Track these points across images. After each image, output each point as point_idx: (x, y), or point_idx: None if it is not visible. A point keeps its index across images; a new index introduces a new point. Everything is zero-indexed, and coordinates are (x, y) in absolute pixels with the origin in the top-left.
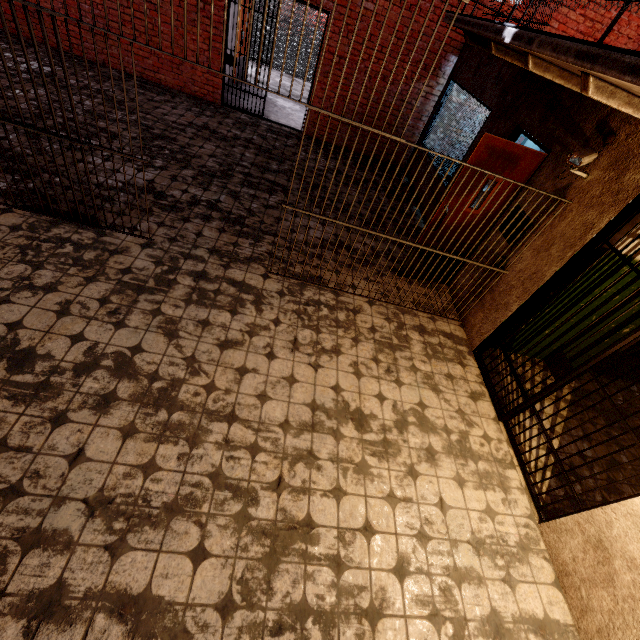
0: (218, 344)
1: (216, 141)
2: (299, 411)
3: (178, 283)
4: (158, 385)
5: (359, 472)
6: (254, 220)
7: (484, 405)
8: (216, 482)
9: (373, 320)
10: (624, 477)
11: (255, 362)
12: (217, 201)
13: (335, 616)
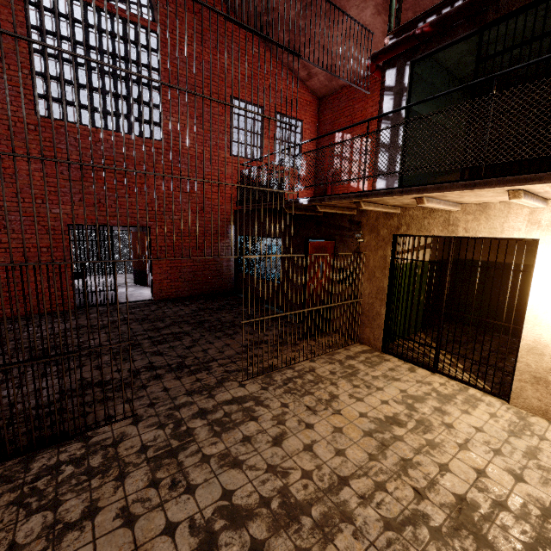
0: (272, 444)
1: (100, 330)
2: (366, 443)
3: (194, 428)
4: (275, 504)
5: (434, 447)
6: (190, 359)
7: (420, 371)
8: (394, 528)
9: (326, 368)
10: (494, 361)
11: (307, 437)
12: (151, 363)
13: (542, 534)
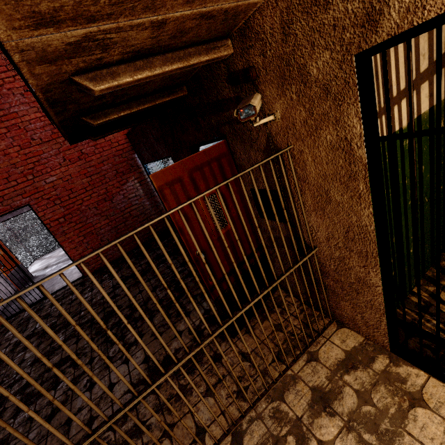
0: None
1: None
2: None
3: None
4: None
5: None
6: None
7: None
8: None
9: None
10: None
11: None
12: None
13: None
